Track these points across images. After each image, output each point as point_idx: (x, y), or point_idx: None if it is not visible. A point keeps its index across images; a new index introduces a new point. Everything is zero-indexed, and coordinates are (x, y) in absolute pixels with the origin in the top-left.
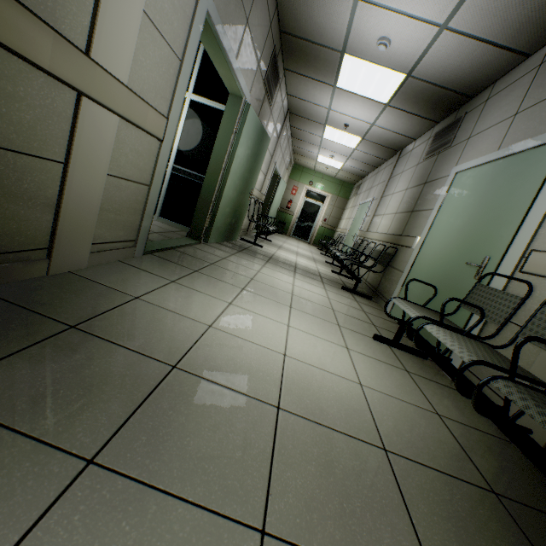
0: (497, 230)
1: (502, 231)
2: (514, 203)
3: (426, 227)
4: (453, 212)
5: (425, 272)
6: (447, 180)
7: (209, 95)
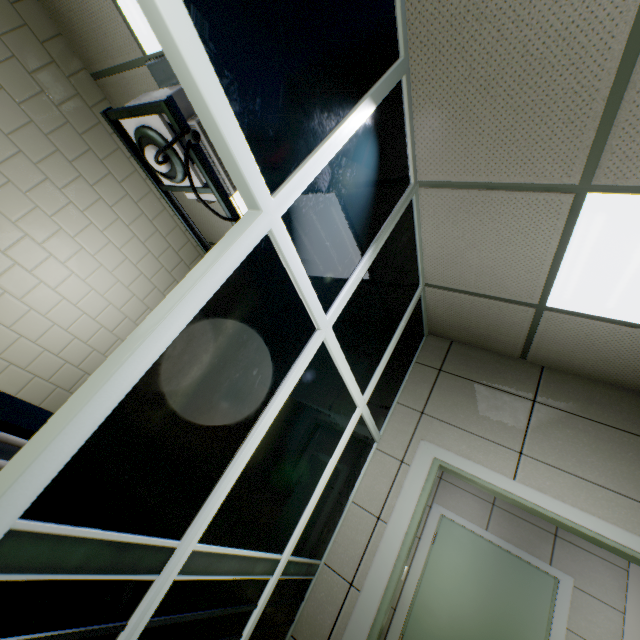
0: (525, 631)
1: (530, 635)
2: (531, 610)
3: (417, 559)
4: (457, 569)
5: (441, 632)
6: (431, 513)
7: (372, 408)
